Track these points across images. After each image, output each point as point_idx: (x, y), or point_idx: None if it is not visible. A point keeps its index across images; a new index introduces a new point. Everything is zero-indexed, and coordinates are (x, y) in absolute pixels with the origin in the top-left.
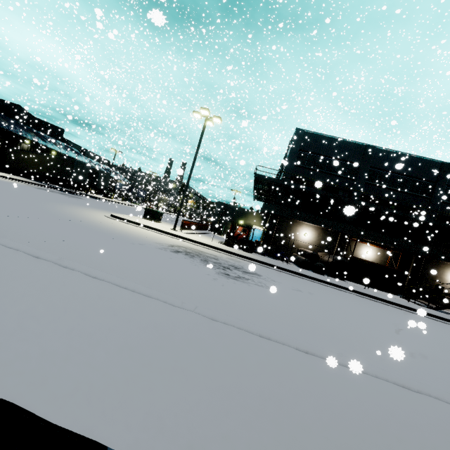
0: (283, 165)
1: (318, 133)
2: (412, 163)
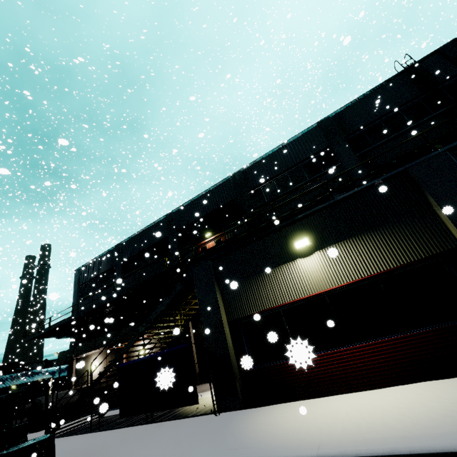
0: None
1: (87, 263)
2: (148, 234)
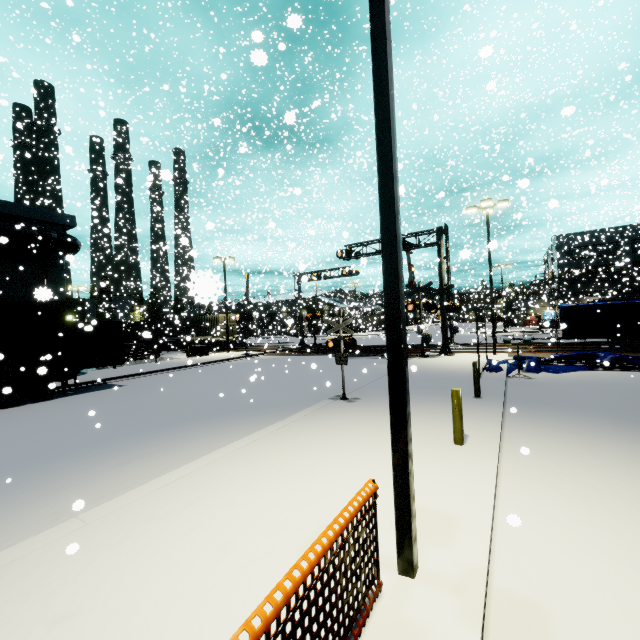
0: (553, 258)
1: (575, 233)
2: None
